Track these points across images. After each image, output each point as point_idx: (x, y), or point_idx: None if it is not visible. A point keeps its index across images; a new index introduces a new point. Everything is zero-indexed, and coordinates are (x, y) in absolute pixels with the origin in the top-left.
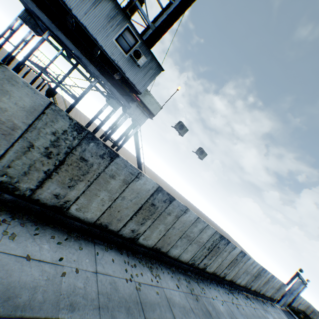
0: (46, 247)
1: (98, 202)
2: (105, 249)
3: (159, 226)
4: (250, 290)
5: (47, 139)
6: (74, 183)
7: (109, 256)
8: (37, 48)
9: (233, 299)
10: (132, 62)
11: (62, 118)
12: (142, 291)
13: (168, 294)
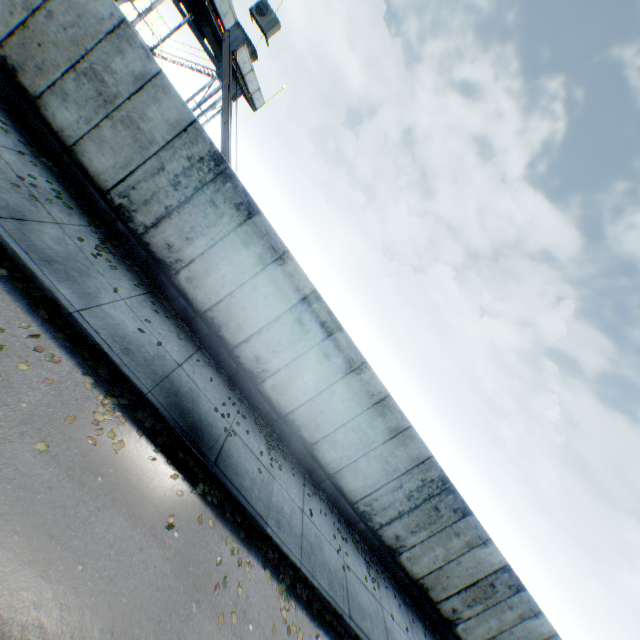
0: None
1: None
2: None
3: None
4: (398, 566)
5: None
6: None
7: None
8: None
9: (247, 435)
10: None
11: None
12: None
13: None
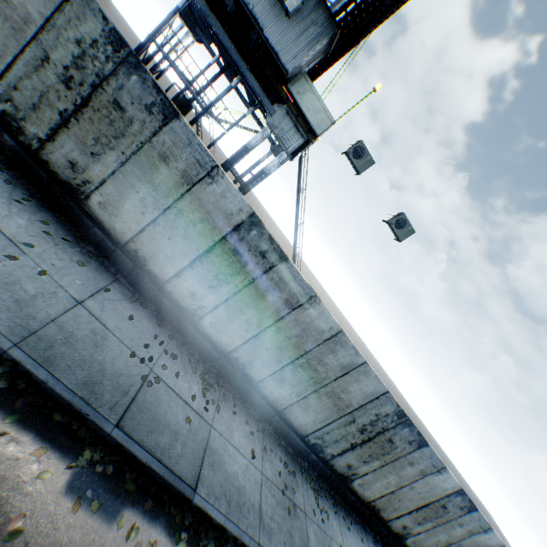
0: (20, 222)
1: (136, 203)
2: (130, 298)
3: (246, 310)
4: None
5: (69, 51)
6: (101, 149)
7: (131, 311)
8: (167, 22)
9: None
10: (280, 9)
11: (93, 17)
12: (153, 392)
13: (215, 443)
